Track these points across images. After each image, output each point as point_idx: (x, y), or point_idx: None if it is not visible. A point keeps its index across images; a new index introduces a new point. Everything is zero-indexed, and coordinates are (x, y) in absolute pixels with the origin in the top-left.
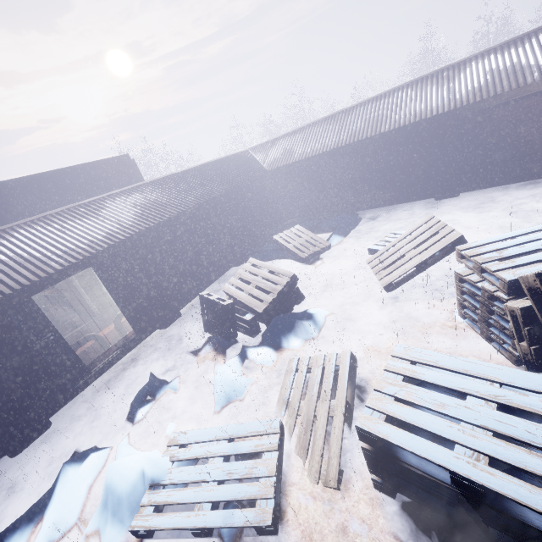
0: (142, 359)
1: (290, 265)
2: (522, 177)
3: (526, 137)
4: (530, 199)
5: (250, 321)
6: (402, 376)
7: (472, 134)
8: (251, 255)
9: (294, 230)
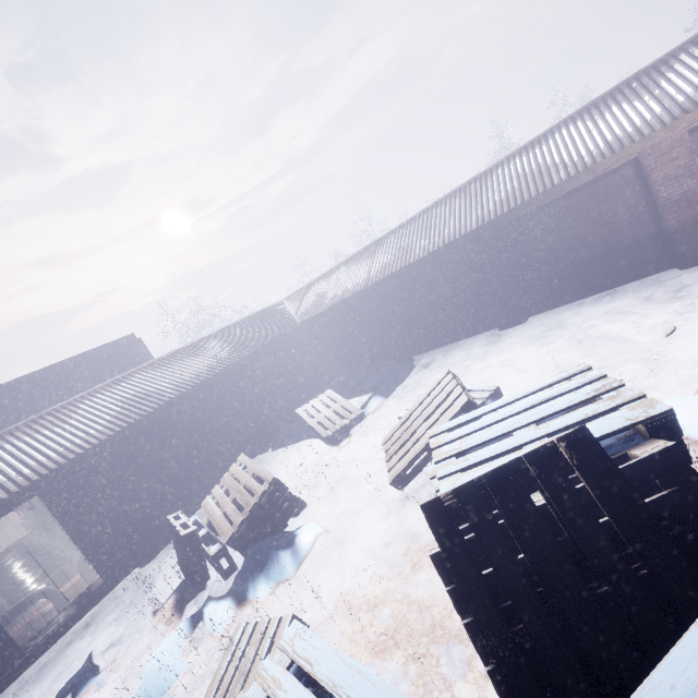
0: (97, 623)
1: (316, 448)
2: (598, 287)
3: (582, 241)
4: (603, 318)
5: (214, 556)
6: (266, 693)
7: (517, 247)
8: (281, 435)
9: (322, 398)
